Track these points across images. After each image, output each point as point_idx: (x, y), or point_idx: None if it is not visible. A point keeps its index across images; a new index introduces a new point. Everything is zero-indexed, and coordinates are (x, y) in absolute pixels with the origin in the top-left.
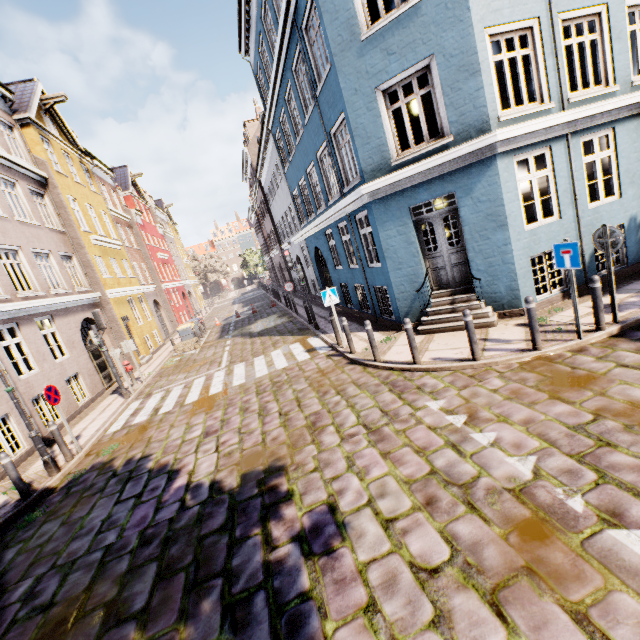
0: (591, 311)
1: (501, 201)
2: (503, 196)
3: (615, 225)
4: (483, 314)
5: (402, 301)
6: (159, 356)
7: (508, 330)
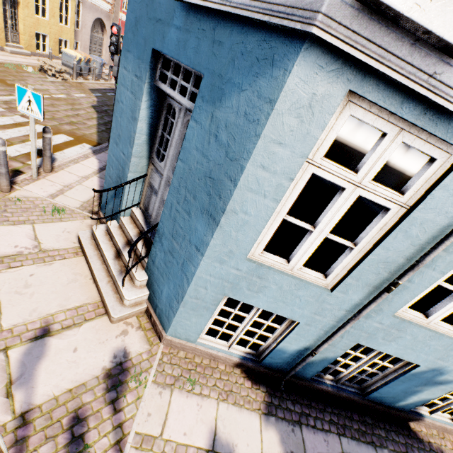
0: (194, 448)
1: (239, 172)
2: (248, 165)
3: (406, 357)
4: (122, 294)
5: (107, 186)
6: (35, 59)
7: (91, 351)
